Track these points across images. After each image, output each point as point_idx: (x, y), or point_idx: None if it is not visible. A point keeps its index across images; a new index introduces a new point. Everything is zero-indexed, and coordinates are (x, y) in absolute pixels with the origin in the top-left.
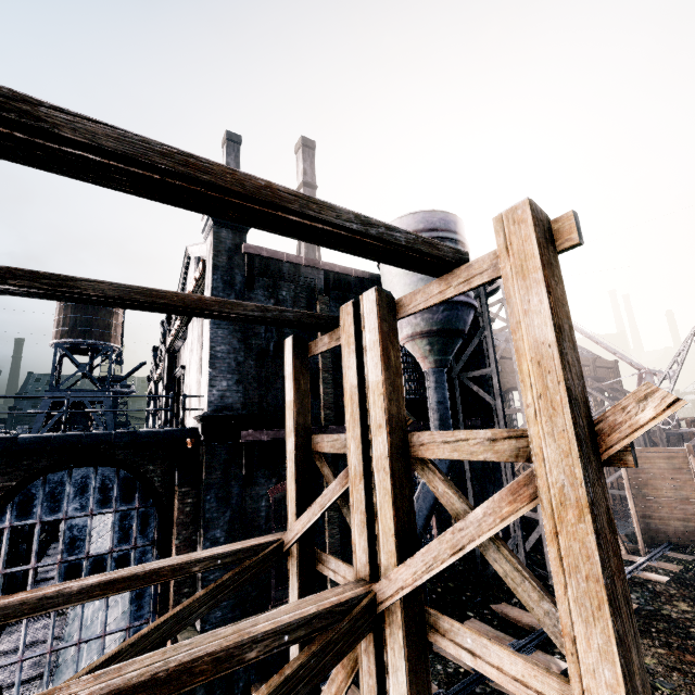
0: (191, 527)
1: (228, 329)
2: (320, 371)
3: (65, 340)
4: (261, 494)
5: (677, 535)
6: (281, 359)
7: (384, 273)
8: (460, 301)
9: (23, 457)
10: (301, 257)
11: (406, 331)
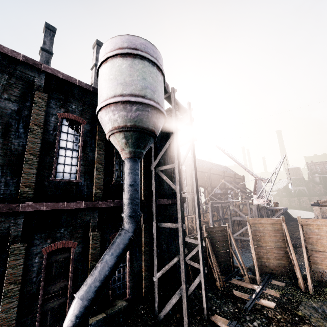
0: None
1: None
2: (25, 153)
3: None
4: None
5: (275, 269)
6: None
7: (98, 82)
8: (150, 104)
9: None
10: (18, 53)
11: (108, 127)
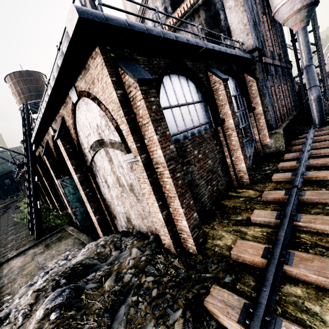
0: (261, 97)
1: (247, 6)
2: (264, 35)
3: (30, 102)
4: (268, 86)
5: None
6: (257, 27)
7: None
8: None
9: (219, 66)
10: None
11: (296, 7)
